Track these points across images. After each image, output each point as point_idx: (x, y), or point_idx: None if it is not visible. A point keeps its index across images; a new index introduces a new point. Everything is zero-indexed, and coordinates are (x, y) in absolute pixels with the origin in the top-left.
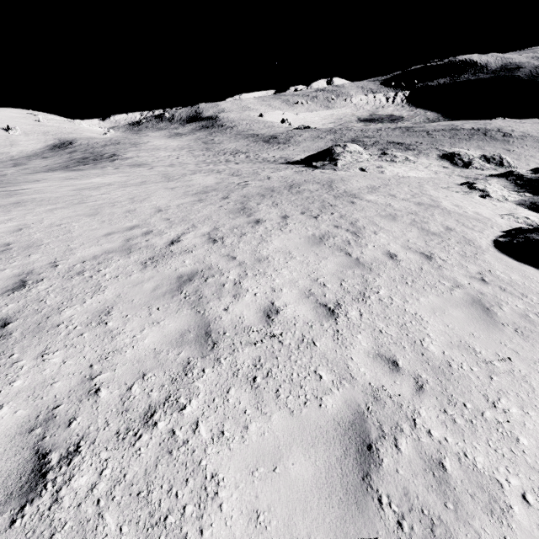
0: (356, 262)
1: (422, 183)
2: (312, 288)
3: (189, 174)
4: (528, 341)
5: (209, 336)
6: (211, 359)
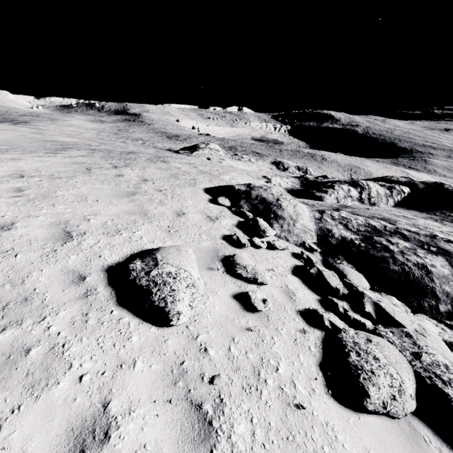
0: (87, 172)
1: (238, 170)
2: (29, 171)
3: (62, 136)
4: (130, 202)
5: None
6: None
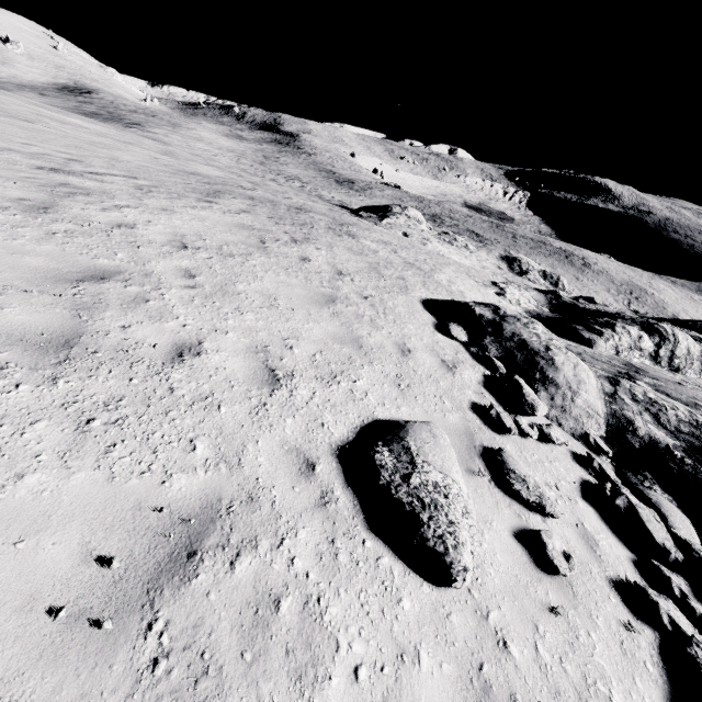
0: (262, 247)
1: (452, 264)
2: (190, 236)
3: (199, 163)
4: (333, 318)
5: (46, 209)
6: (31, 215)
